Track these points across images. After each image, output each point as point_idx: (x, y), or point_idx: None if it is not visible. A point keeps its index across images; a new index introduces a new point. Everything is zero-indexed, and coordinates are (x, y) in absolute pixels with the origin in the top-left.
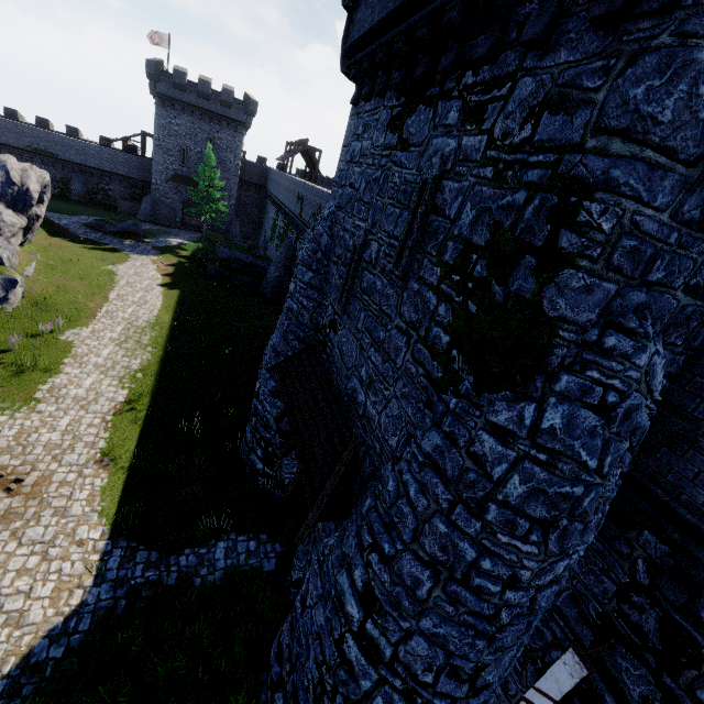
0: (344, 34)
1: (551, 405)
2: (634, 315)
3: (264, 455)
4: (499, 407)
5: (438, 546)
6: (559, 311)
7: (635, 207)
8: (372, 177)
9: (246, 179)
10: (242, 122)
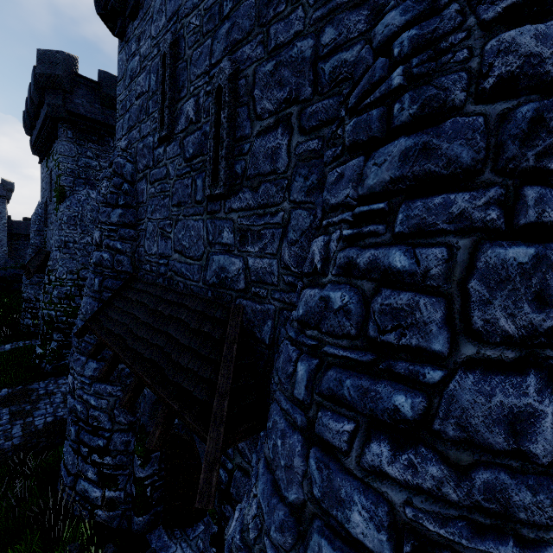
0: (31, 143)
1: (68, 201)
2: (84, 185)
3: (32, 316)
4: (61, 207)
5: (58, 243)
6: (63, 184)
7: (66, 164)
8: (46, 182)
9: (15, 232)
10: (3, 196)
